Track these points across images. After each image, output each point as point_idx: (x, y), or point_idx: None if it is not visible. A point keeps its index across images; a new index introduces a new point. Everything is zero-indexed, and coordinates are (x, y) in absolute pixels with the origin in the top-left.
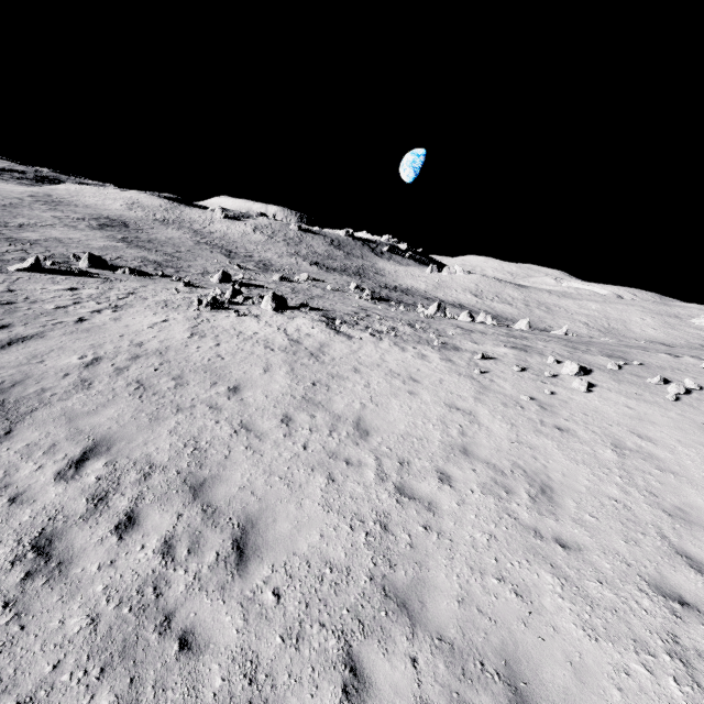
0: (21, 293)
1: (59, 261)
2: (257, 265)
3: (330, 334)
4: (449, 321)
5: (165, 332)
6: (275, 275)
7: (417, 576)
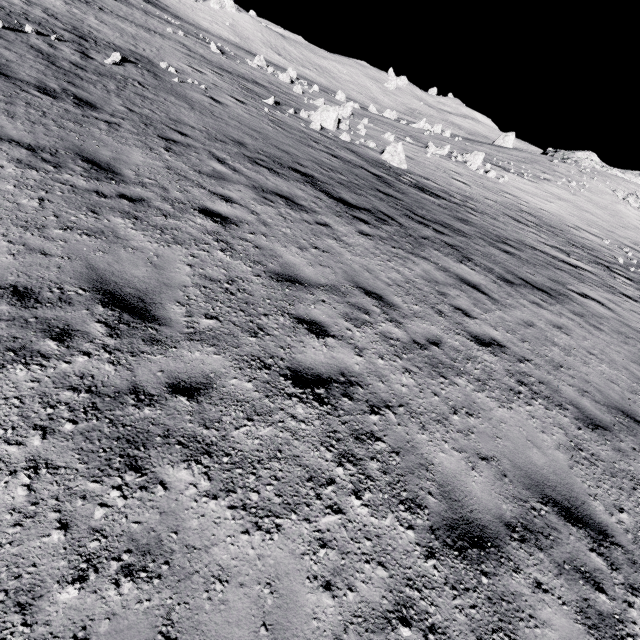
0: (494, 200)
1: (304, 121)
2: (177, 28)
3: (533, 183)
4: (476, 147)
5: (551, 205)
6: (286, 75)
7: None
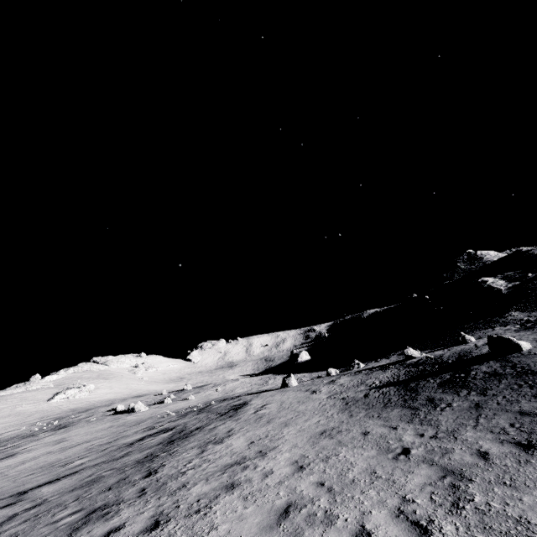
0: None
1: None
2: None
3: None
4: None
5: None
6: None
7: (47, 413)
